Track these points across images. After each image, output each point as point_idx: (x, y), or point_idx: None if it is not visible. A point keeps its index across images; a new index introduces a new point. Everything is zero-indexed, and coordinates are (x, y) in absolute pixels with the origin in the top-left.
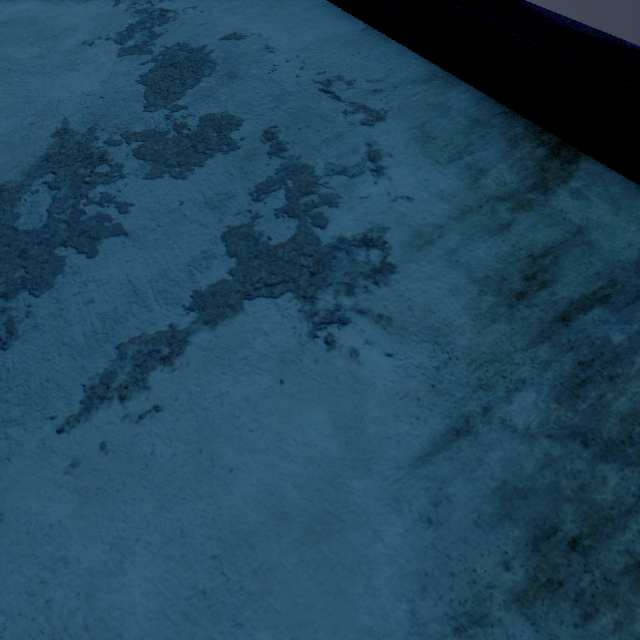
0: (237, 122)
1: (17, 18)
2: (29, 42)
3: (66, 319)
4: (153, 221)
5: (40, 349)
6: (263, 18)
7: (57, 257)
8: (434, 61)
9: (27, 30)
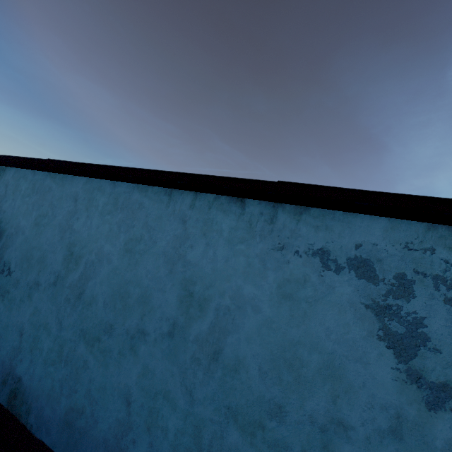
0: (403, 274)
1: (279, 282)
2: (302, 288)
3: (443, 340)
4: (426, 311)
5: (447, 348)
6: (354, 233)
7: (420, 332)
8: (423, 222)
9: (292, 284)
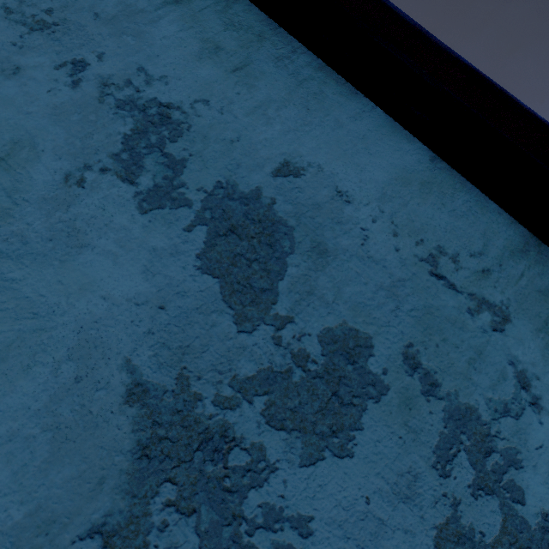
0: (366, 341)
1: None
2: None
3: None
4: (349, 541)
5: None
6: (309, 131)
7: None
8: (521, 221)
9: None
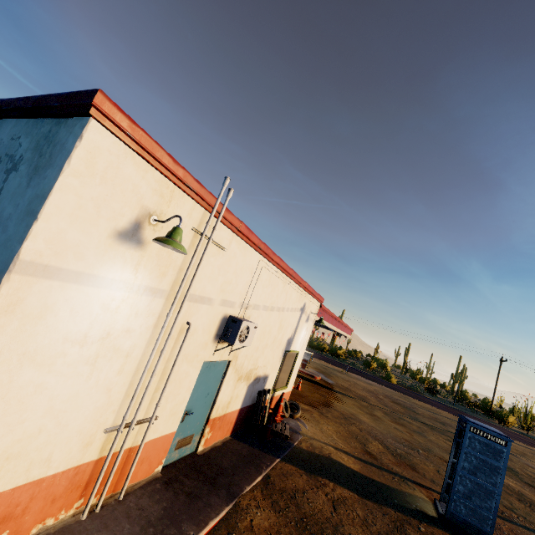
0: (1, 157)
1: None
2: None
3: None
4: None
5: None
6: None
7: None
8: (27, 118)
9: None
